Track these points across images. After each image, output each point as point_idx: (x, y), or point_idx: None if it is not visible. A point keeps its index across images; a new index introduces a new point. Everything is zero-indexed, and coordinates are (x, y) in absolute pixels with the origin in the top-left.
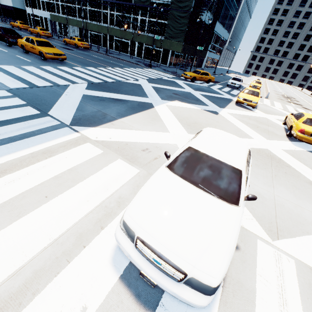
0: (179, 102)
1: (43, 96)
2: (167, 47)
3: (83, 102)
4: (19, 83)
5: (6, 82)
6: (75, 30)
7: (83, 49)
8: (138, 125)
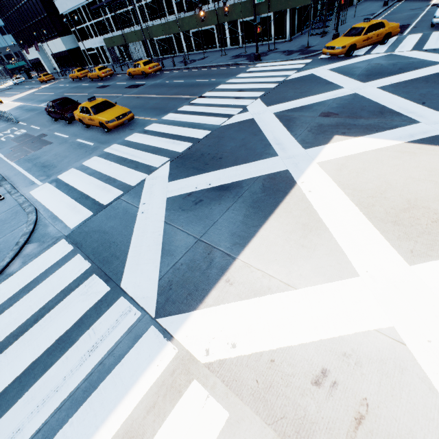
0: (343, 141)
1: (112, 231)
2: (282, 5)
3: (169, 224)
4: (81, 209)
5: (66, 214)
6: (138, 45)
7: (154, 74)
8: (279, 268)
